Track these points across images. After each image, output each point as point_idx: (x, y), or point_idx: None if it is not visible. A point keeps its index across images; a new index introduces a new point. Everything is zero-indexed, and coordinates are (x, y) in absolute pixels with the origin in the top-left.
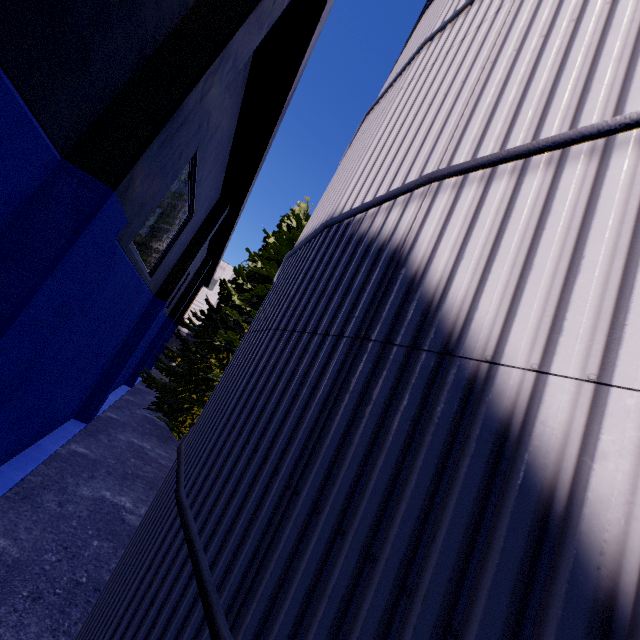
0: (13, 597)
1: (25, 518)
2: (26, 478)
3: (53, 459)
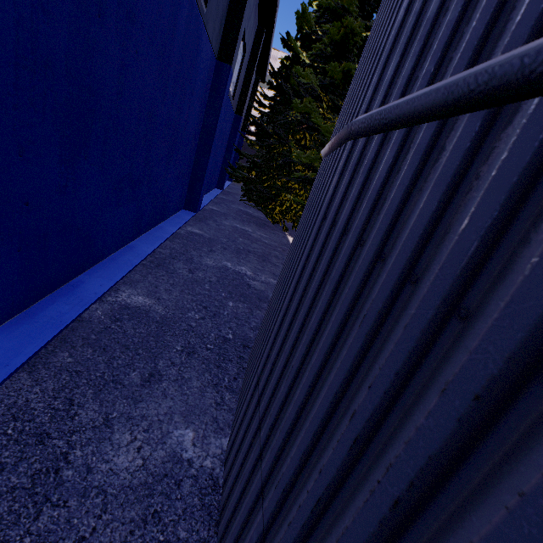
0: (168, 351)
1: (163, 282)
2: (156, 251)
3: (175, 237)
